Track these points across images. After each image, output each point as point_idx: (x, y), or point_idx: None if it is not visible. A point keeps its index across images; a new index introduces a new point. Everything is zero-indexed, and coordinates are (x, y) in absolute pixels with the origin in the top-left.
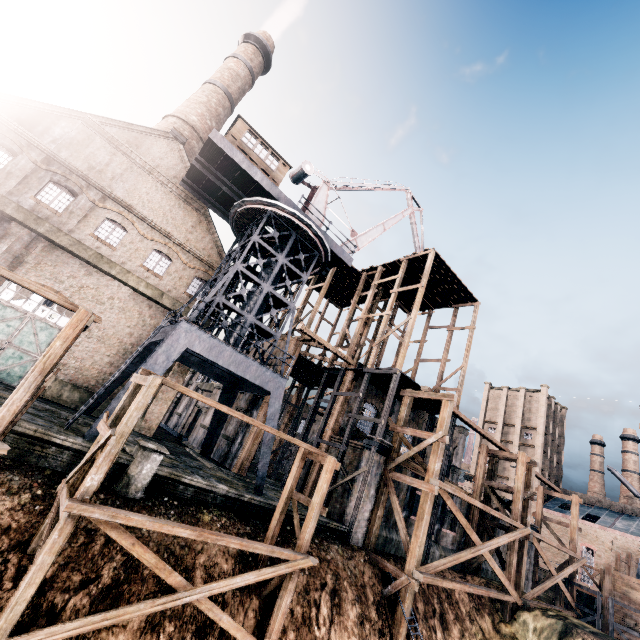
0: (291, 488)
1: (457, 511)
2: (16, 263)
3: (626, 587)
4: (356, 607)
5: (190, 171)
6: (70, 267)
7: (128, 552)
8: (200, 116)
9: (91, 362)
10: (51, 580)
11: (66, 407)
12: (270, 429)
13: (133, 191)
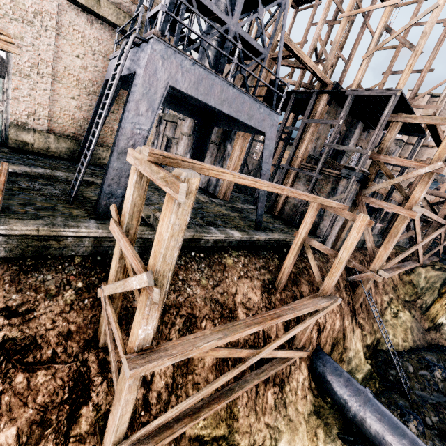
0: (304, 235)
1: (418, 225)
2: None
3: None
4: (336, 295)
5: None
6: None
7: (183, 314)
8: None
9: (59, 108)
10: None
11: (60, 159)
12: (307, 197)
13: None
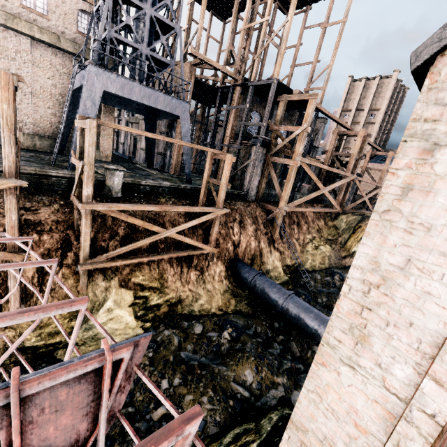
0: (207, 177)
1: (311, 173)
2: None
3: None
4: (253, 226)
5: None
6: None
7: (127, 222)
8: None
9: (39, 116)
10: (95, 238)
11: (44, 152)
12: (185, 143)
13: None
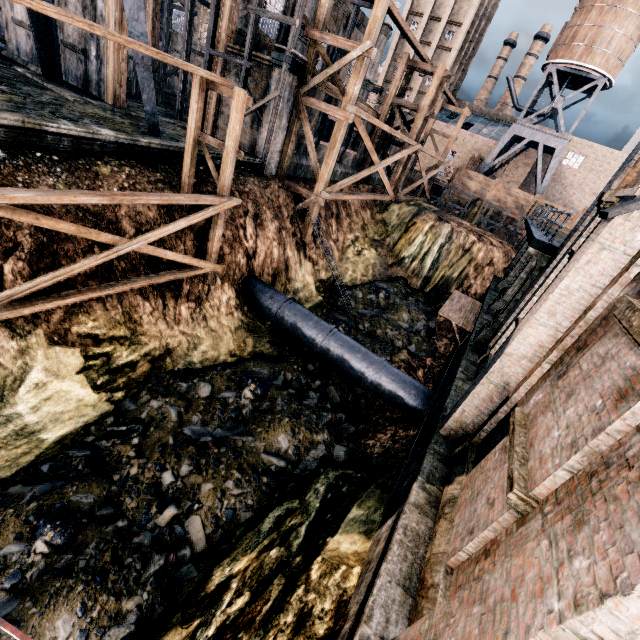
0: (196, 130)
1: (366, 137)
2: None
3: (467, 179)
4: (275, 223)
5: None
6: None
7: None
8: None
9: None
10: None
11: None
12: (145, 49)
13: None
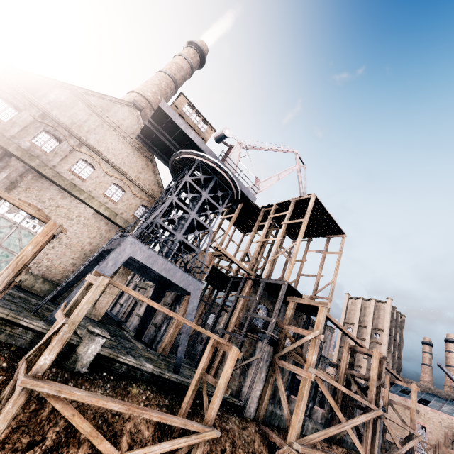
0: (202, 370)
1: (328, 394)
2: (12, 186)
3: None
4: None
5: (143, 129)
6: (51, 192)
7: None
8: (153, 93)
9: (59, 262)
10: (3, 441)
11: (36, 295)
12: (189, 323)
13: (102, 141)
